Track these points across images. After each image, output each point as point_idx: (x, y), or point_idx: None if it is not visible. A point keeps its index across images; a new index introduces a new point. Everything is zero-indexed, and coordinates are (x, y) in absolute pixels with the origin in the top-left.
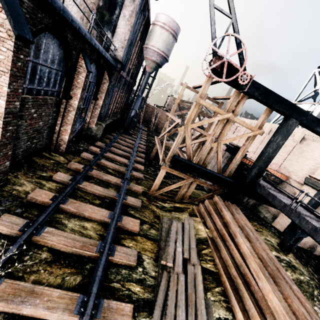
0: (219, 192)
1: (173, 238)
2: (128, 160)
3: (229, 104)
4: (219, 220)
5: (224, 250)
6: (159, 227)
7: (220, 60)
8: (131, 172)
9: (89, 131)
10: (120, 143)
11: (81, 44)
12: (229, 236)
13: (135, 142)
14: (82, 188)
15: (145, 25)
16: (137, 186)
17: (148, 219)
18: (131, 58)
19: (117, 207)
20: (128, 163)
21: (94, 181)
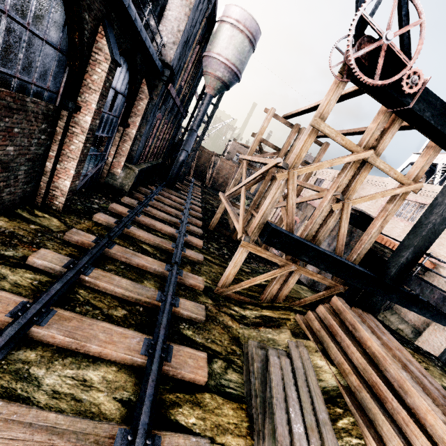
0: (337, 290)
1: (280, 397)
2: (177, 230)
3: (368, 135)
4: (357, 350)
5: (387, 423)
6: (243, 364)
7: (371, 44)
8: (182, 251)
9: (111, 179)
10: (161, 201)
11: (102, 6)
12: (388, 388)
13: (185, 201)
14: (90, 283)
15: (208, 19)
16: (195, 276)
17: (221, 346)
18: (185, 68)
19: (160, 326)
20: (176, 235)
21: (116, 268)
